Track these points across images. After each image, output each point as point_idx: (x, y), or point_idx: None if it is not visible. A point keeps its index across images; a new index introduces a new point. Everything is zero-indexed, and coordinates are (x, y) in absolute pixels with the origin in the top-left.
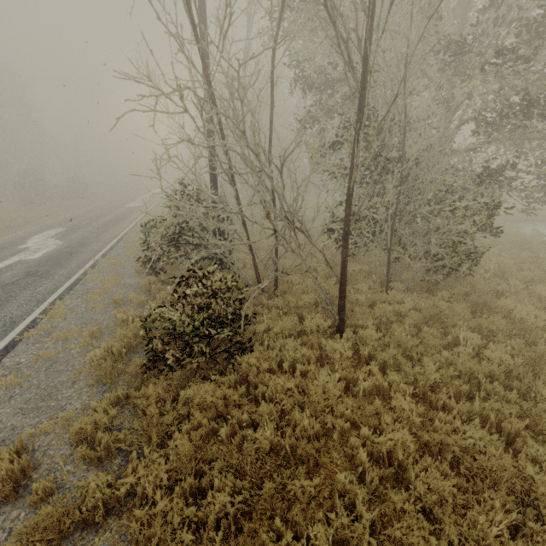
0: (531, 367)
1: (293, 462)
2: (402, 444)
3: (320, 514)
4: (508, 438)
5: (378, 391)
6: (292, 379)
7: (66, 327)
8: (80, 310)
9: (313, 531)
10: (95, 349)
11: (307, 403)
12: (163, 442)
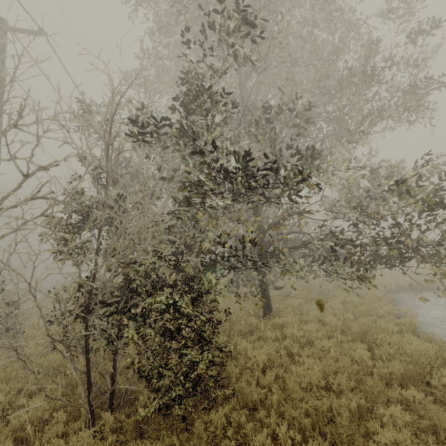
0: None
1: None
2: None
3: None
4: None
5: None
6: None
7: None
8: None
9: None
10: None
11: None
12: None
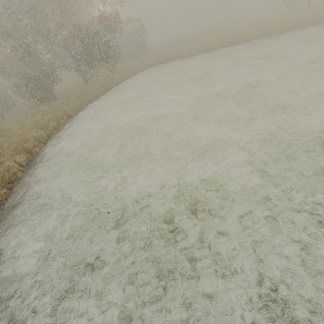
0: None
1: None
2: None
3: None
4: None
5: None
6: None
7: None
8: None
9: None
10: None
11: None
12: None
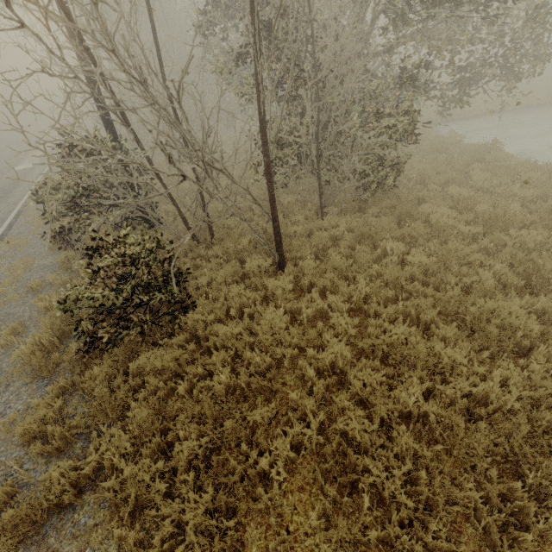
0: (443, 262)
1: (252, 396)
2: (342, 354)
3: (278, 430)
4: (426, 326)
5: (321, 314)
6: (240, 323)
7: None
8: None
9: (274, 445)
10: (19, 346)
11: (257, 341)
12: (123, 414)
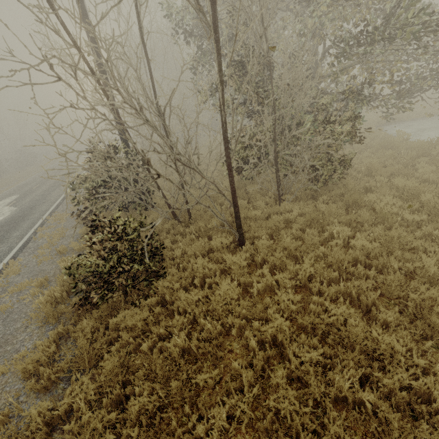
0: (386, 247)
1: (201, 359)
2: (283, 329)
3: (218, 397)
4: (367, 308)
5: (270, 288)
6: (200, 292)
7: (20, 281)
8: (32, 264)
9: (211, 413)
10: (39, 297)
11: (211, 309)
12: (98, 363)
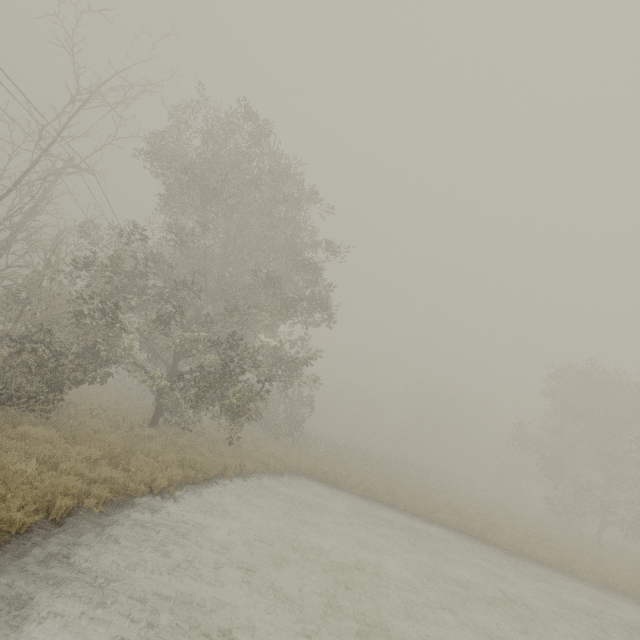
0: None
1: None
2: None
3: None
4: None
5: None
6: None
7: None
8: None
9: None
10: None
11: None
12: None
